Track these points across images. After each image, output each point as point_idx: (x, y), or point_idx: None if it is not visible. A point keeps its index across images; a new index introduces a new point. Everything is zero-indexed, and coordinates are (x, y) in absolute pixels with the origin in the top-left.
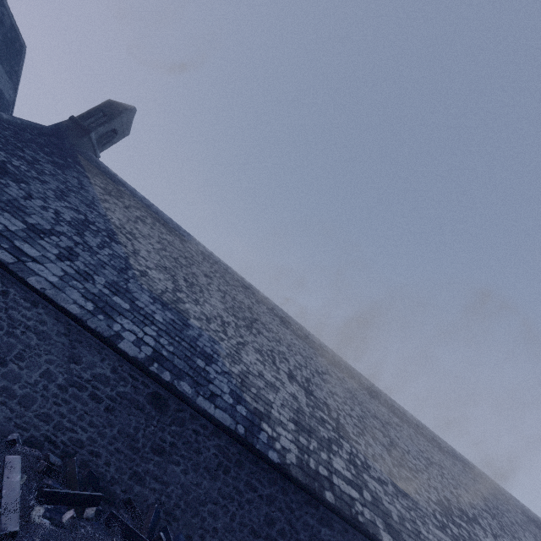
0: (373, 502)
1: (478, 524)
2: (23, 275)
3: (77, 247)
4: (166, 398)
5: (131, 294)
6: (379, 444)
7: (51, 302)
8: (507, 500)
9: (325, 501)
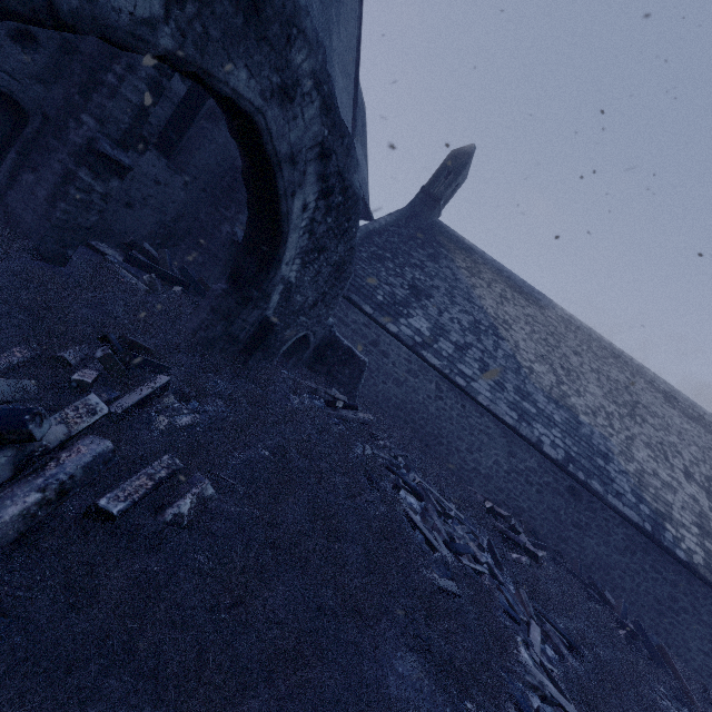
0: None
1: None
2: (474, 395)
3: (484, 356)
4: (580, 491)
5: (531, 397)
6: None
7: (494, 415)
8: None
9: None
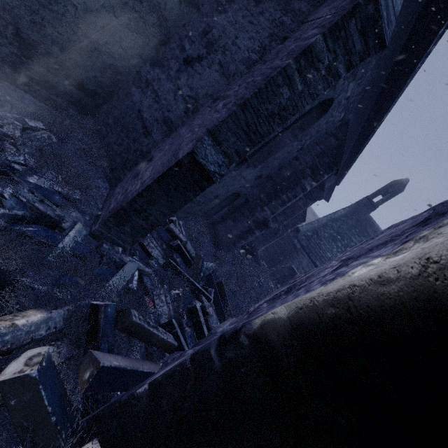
0: None
1: None
2: None
3: None
4: None
5: None
6: None
7: None
8: None
9: None
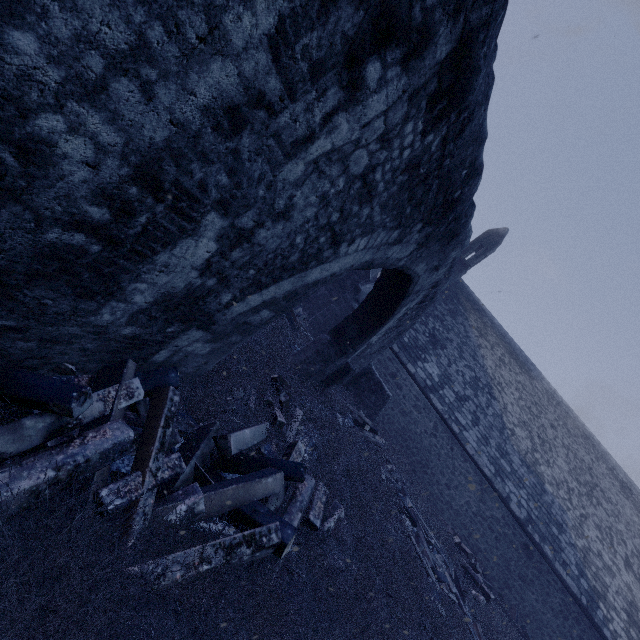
0: None
1: None
2: (464, 443)
3: (477, 410)
4: (532, 550)
5: (509, 456)
6: None
7: (476, 464)
8: None
9: None
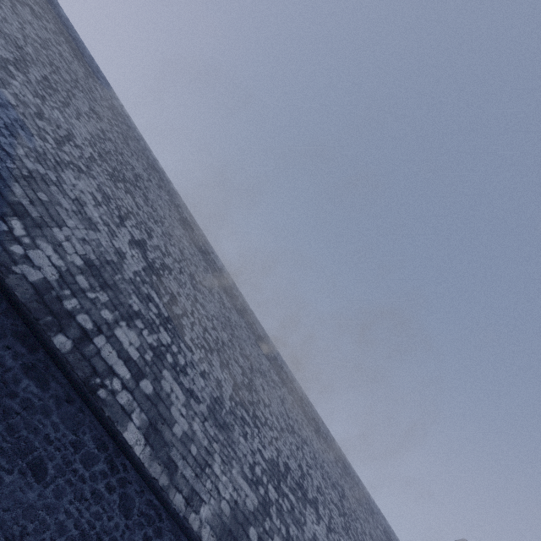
0: (151, 397)
1: (314, 508)
2: None
3: None
4: None
5: None
6: (228, 374)
7: None
8: (373, 512)
9: (48, 342)
